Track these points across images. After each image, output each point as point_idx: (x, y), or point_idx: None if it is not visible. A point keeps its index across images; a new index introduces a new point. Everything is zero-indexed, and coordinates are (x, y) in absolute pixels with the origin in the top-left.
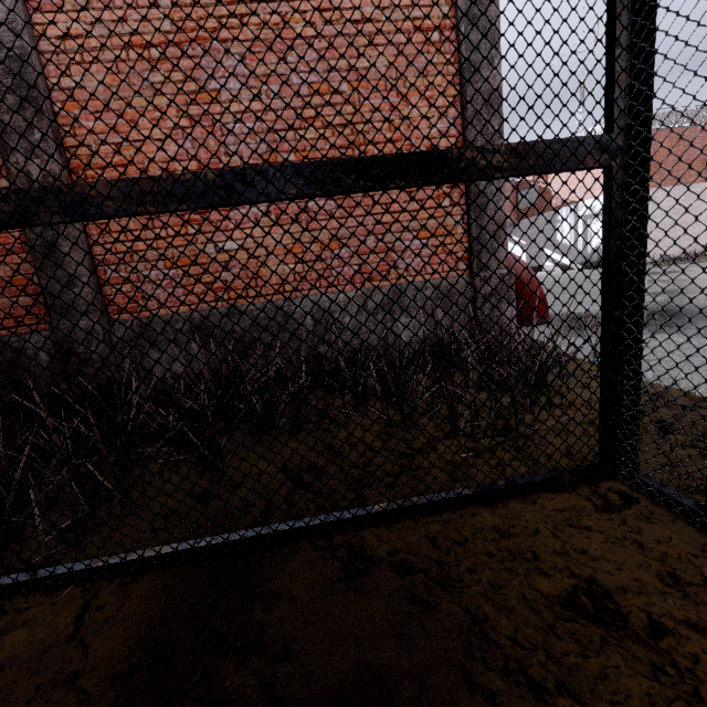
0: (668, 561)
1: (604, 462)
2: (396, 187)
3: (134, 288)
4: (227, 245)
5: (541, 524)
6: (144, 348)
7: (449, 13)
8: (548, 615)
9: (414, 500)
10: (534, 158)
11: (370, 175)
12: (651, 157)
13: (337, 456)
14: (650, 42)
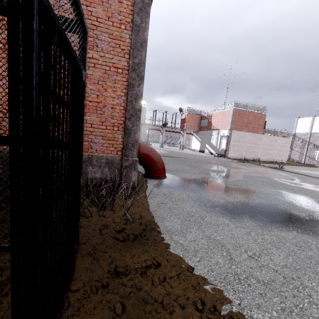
0: None
1: None
2: None
3: None
4: None
5: None
6: None
7: (127, 65)
8: None
9: None
10: None
11: None
12: None
13: (1, 223)
14: None
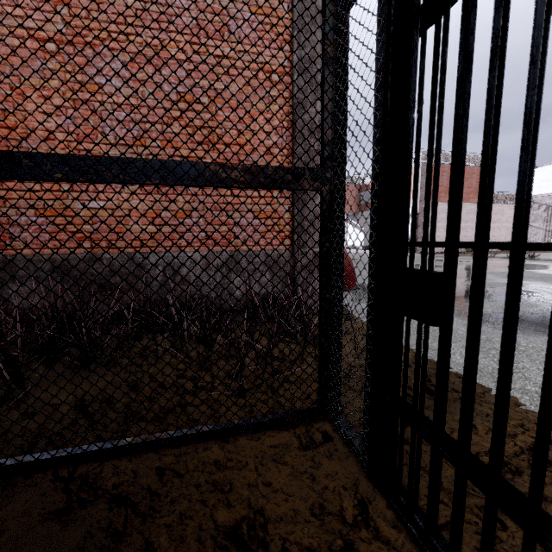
0: (326, 493)
1: (320, 407)
2: (151, 183)
3: (3, 229)
4: (94, 204)
5: (253, 458)
6: (4, 281)
7: (287, 64)
8: (210, 544)
9: (160, 435)
10: (264, 177)
11: (129, 171)
12: (341, 189)
13: (132, 390)
14: (341, 112)
